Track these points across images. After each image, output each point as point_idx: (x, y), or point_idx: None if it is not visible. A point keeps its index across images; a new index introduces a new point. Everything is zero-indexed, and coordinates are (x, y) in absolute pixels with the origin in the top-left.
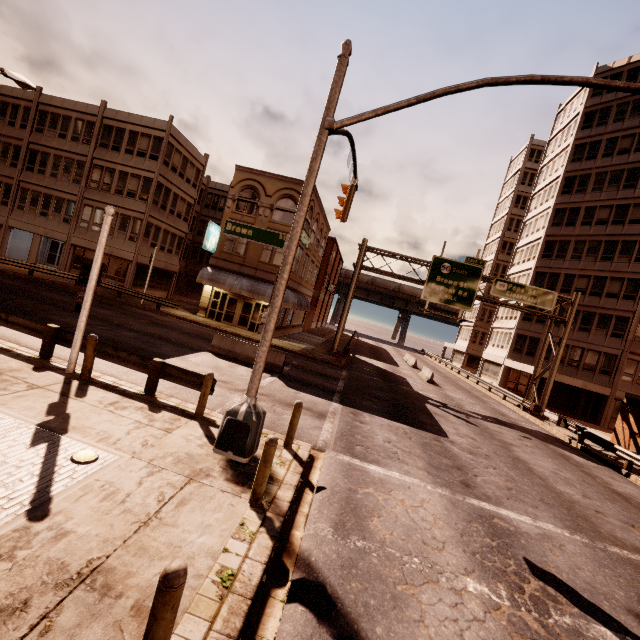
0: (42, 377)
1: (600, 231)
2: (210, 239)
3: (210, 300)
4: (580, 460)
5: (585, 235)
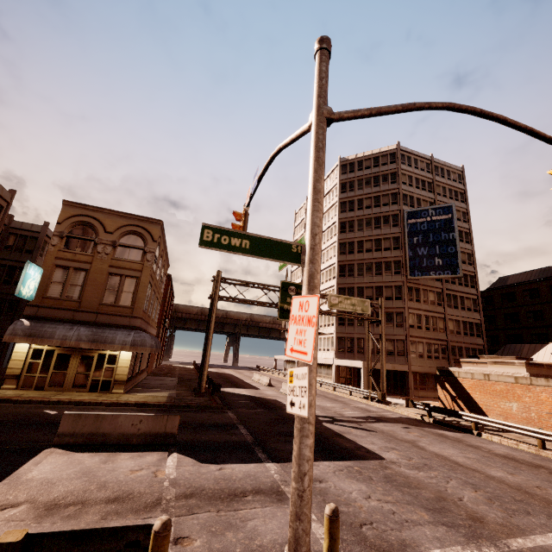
0: None
1: (370, 256)
2: (27, 283)
3: (25, 363)
4: (451, 434)
5: (362, 259)
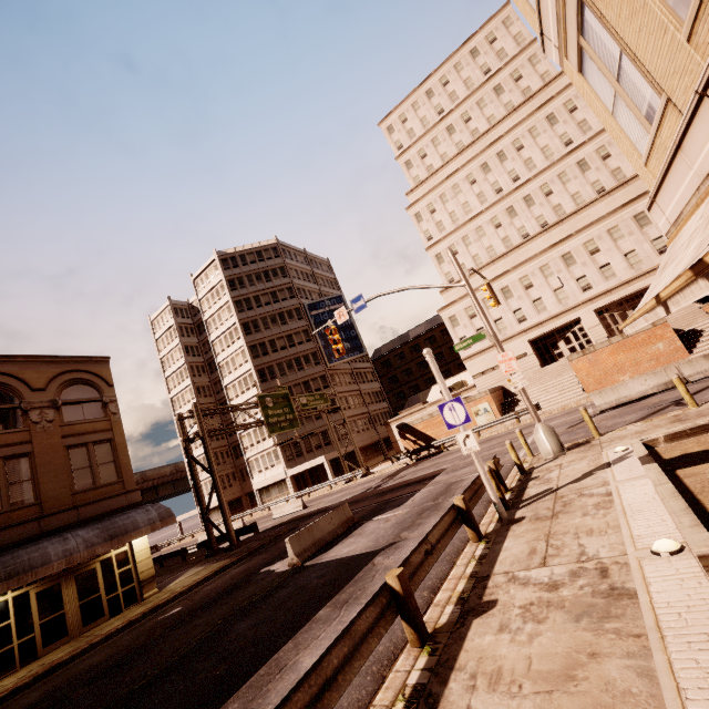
0: (535, 509)
1: (287, 353)
2: None
3: None
4: (439, 456)
5: (280, 358)
